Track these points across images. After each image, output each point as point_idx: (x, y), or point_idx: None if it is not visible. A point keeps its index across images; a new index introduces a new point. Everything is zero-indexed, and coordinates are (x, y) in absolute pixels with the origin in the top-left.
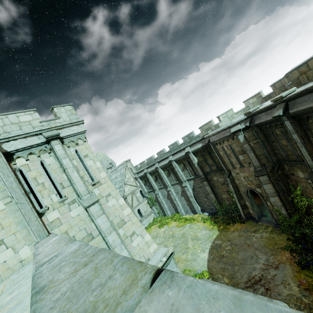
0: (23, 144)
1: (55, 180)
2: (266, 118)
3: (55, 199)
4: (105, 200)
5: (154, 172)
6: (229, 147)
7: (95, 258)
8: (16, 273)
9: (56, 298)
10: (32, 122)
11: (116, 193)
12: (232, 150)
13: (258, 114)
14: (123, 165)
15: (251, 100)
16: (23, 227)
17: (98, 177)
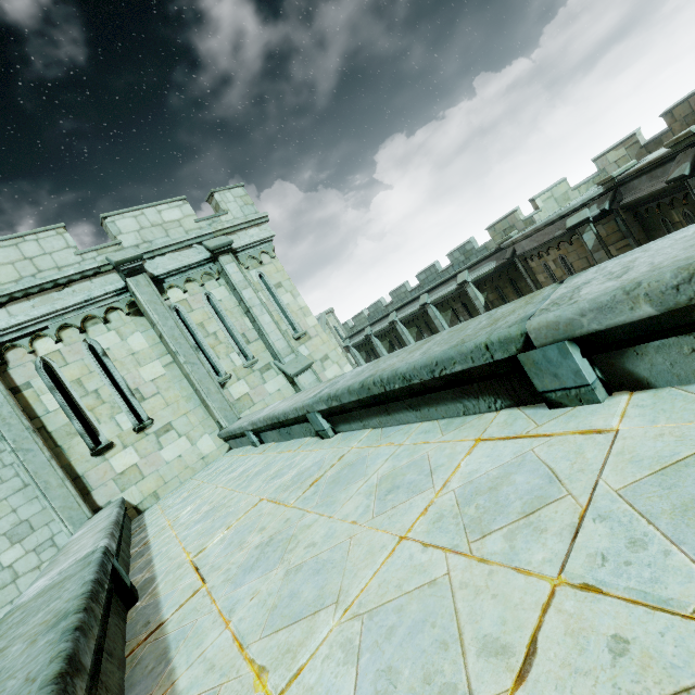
0: (175, 263)
1: (235, 329)
2: (651, 188)
3: (238, 361)
4: (321, 367)
5: (387, 333)
6: (559, 263)
7: (436, 336)
8: (204, 471)
9: (419, 355)
10: (183, 223)
11: (337, 356)
12: (566, 269)
13: (632, 181)
14: (320, 322)
15: (613, 156)
16: (196, 405)
17: (304, 326)
